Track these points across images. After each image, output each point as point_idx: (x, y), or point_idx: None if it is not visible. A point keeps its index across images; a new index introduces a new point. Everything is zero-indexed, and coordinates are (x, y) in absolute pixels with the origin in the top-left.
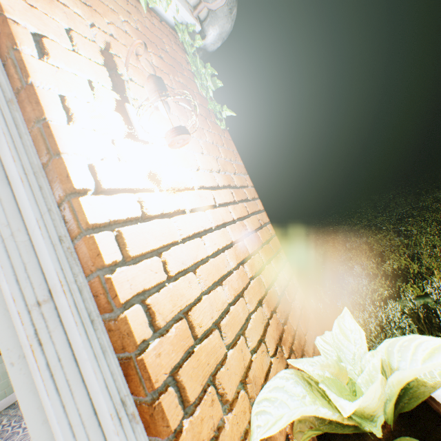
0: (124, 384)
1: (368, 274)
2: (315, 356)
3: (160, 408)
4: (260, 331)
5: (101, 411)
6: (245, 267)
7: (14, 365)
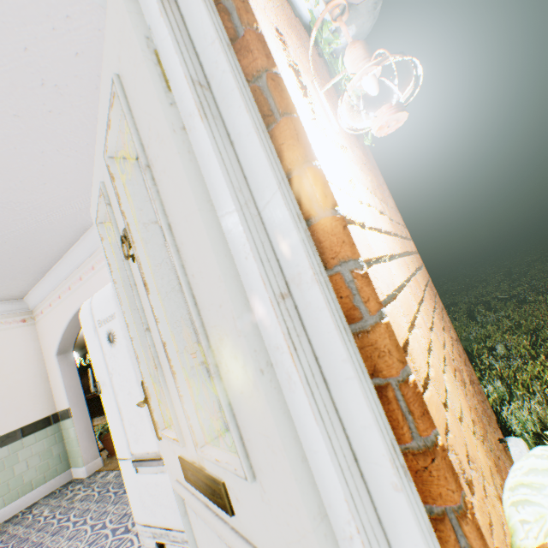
0: (386, 423)
1: (521, 356)
2: None
3: (432, 465)
4: (457, 397)
5: (367, 456)
6: (420, 314)
7: (263, 373)
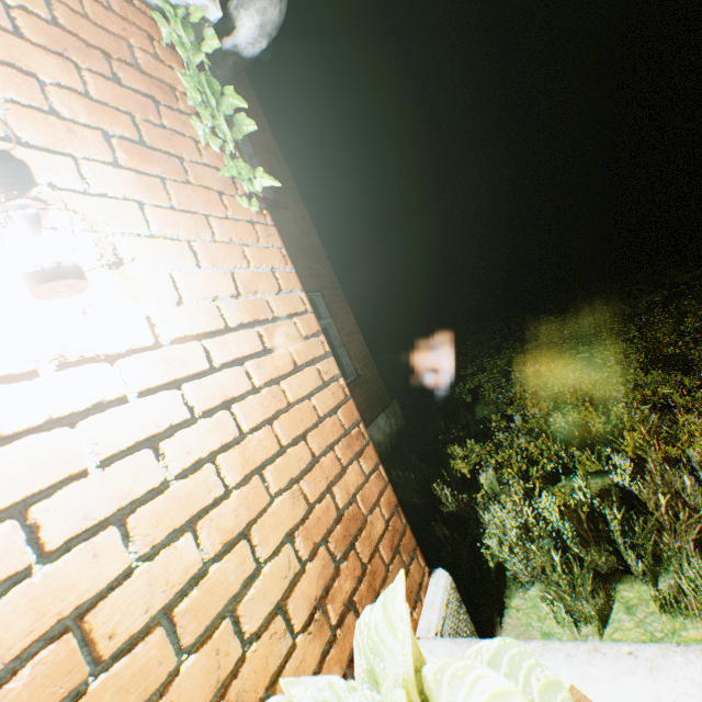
0: None
1: (531, 431)
2: (305, 696)
3: None
4: (277, 594)
5: None
6: (267, 476)
7: None
